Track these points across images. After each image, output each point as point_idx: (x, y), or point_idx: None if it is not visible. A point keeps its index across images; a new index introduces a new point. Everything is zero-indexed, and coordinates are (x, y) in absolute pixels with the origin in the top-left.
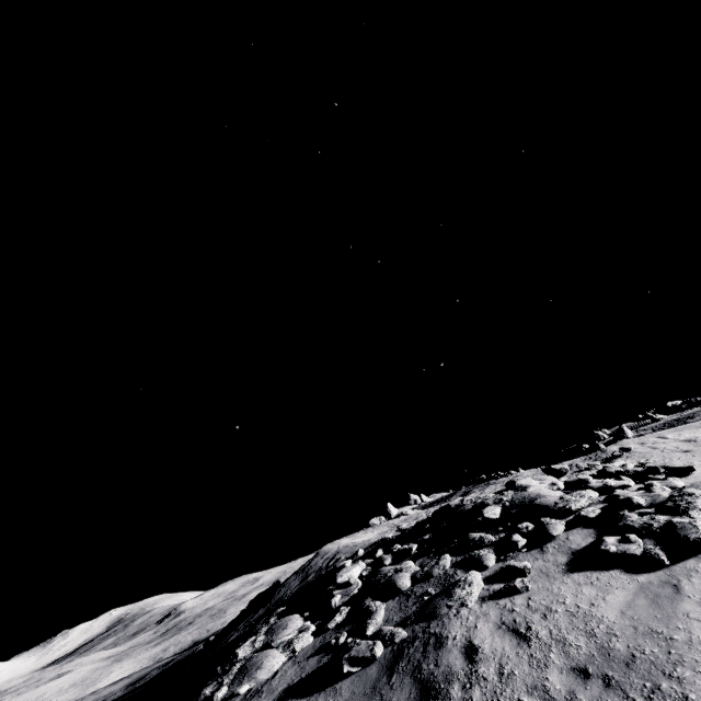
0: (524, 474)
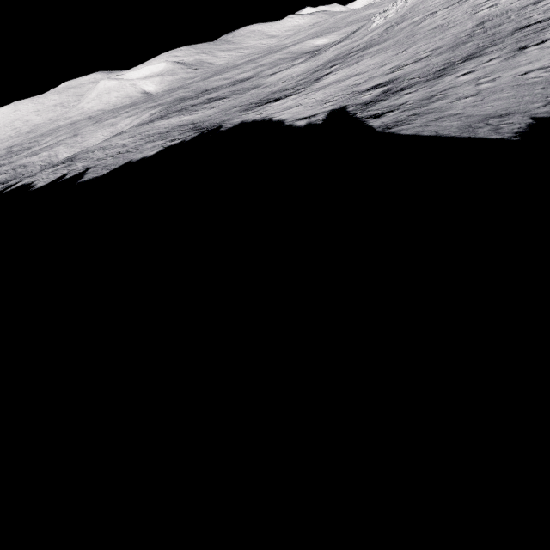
0: None
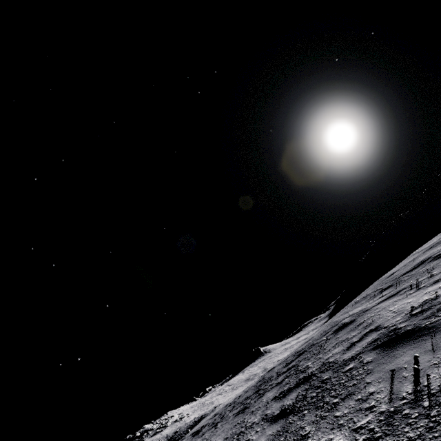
0: None
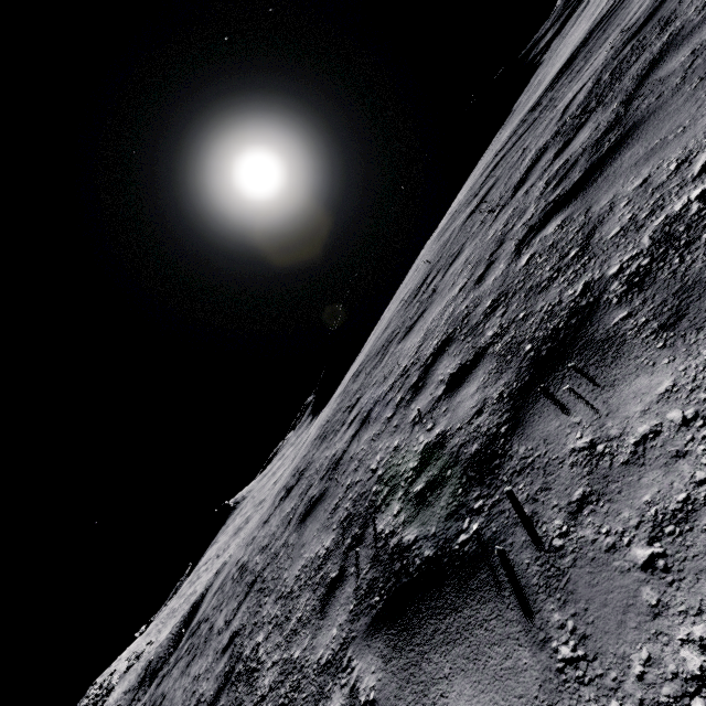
0: None
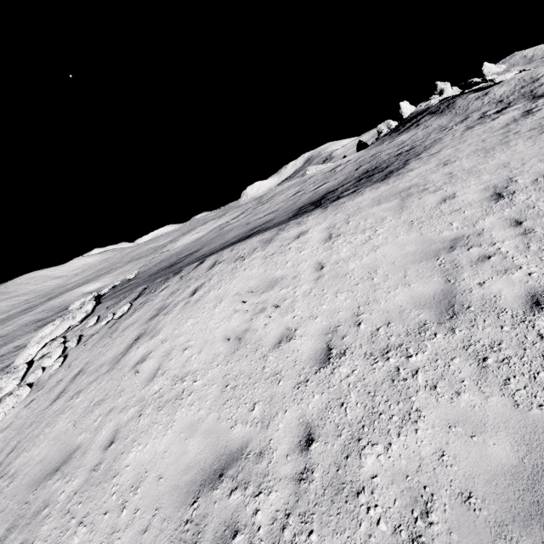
0: (492, 94)
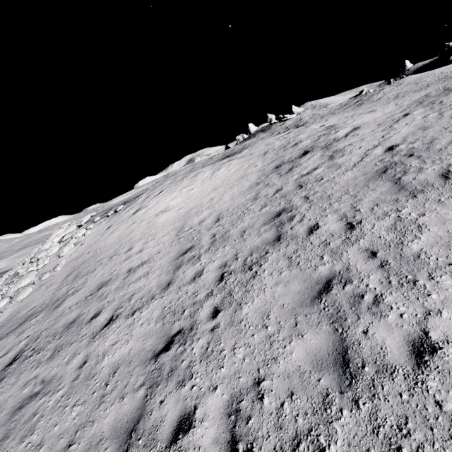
0: (285, 124)
